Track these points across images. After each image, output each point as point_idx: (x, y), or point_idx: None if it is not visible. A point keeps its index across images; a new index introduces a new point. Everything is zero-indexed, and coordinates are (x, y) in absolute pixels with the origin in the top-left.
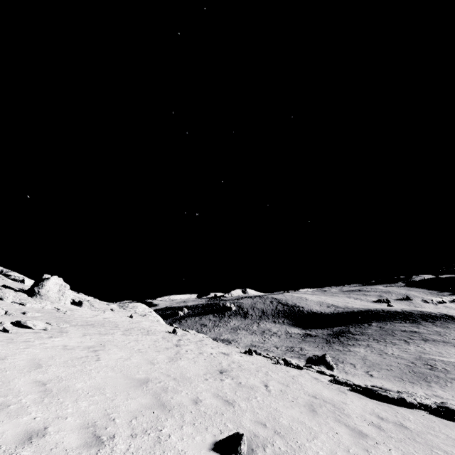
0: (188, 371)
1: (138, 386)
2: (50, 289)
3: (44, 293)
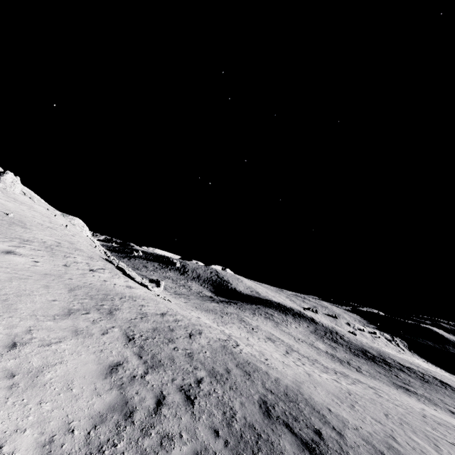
0: (32, 219)
1: (3, 206)
2: (7, 179)
3: (3, 179)
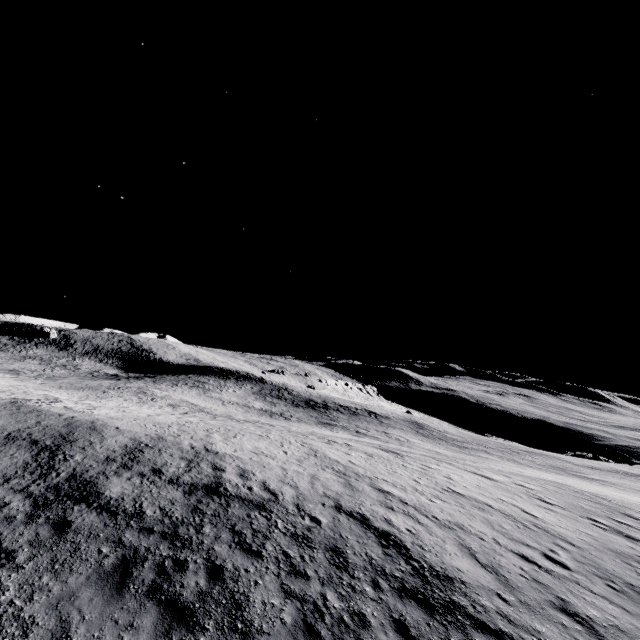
0: None
1: None
2: None
3: None
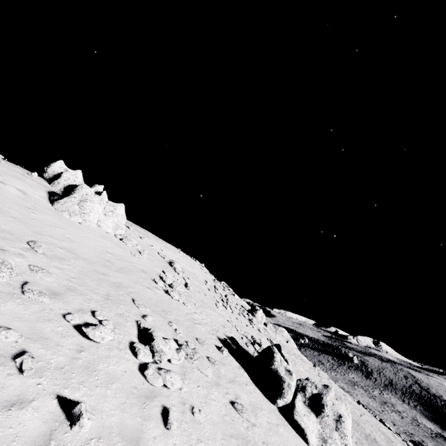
0: None
1: None
2: (259, 315)
3: (256, 316)
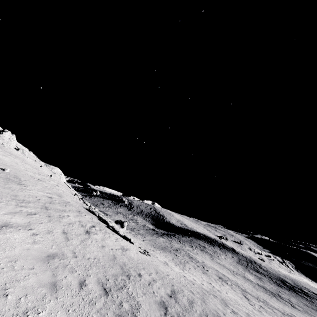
0: (25, 172)
1: (0, 161)
2: (5, 136)
3: (2, 136)
